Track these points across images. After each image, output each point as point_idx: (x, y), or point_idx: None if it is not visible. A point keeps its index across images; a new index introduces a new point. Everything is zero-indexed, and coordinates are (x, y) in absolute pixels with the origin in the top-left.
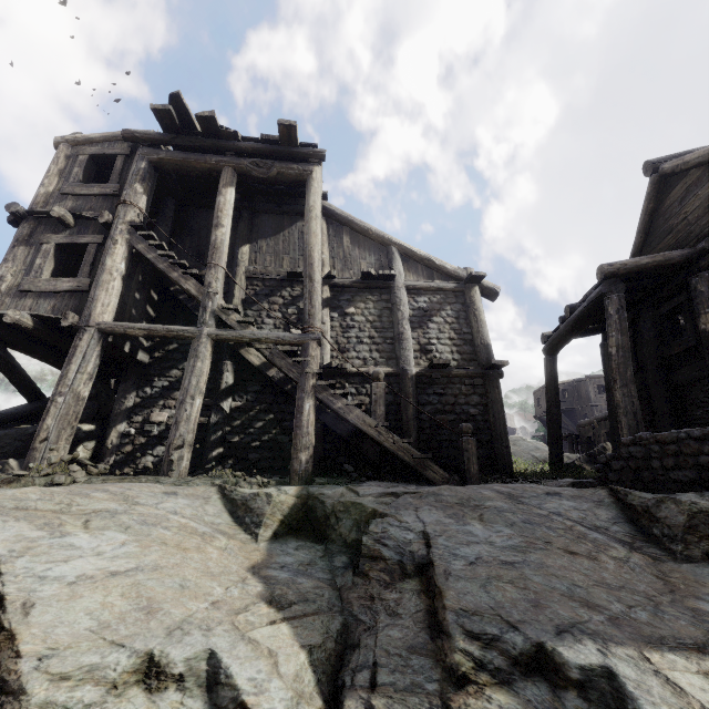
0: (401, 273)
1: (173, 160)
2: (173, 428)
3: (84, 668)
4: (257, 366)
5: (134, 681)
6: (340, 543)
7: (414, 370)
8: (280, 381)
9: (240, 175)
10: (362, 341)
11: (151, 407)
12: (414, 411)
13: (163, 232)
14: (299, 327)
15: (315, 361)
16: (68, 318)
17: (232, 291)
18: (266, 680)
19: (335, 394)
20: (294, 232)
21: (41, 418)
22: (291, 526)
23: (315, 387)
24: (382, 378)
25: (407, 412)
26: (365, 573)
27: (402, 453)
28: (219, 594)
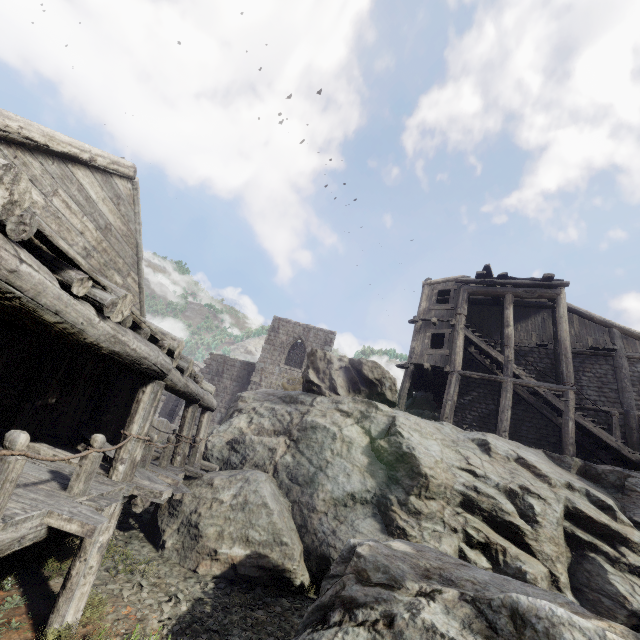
0: (621, 346)
1: (479, 291)
2: (499, 422)
3: (555, 478)
4: (522, 396)
5: (565, 487)
6: (609, 485)
7: (636, 413)
8: (538, 406)
9: (515, 297)
10: (592, 389)
11: (464, 409)
12: (637, 439)
13: (478, 328)
14: (546, 376)
15: (572, 401)
16: (446, 368)
17: (502, 353)
18: (605, 499)
19: (586, 420)
20: (537, 318)
21: (443, 408)
22: (581, 474)
23: (573, 414)
24: (617, 416)
25: (631, 439)
26: (628, 495)
27: (635, 459)
28: (574, 479)
